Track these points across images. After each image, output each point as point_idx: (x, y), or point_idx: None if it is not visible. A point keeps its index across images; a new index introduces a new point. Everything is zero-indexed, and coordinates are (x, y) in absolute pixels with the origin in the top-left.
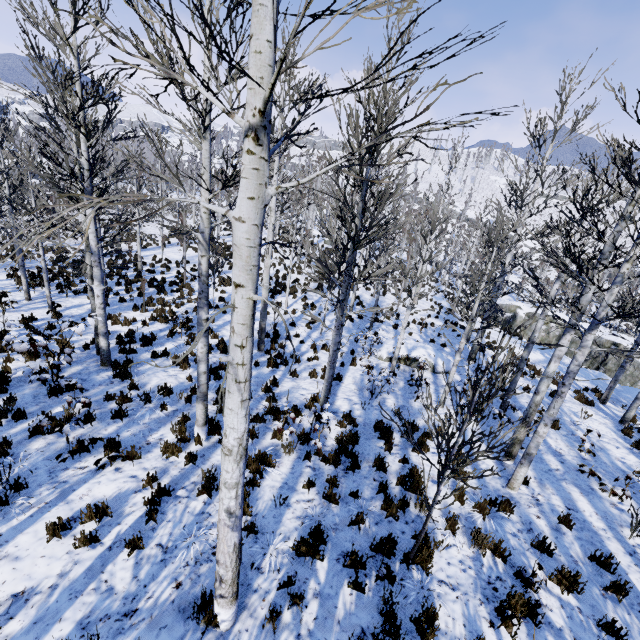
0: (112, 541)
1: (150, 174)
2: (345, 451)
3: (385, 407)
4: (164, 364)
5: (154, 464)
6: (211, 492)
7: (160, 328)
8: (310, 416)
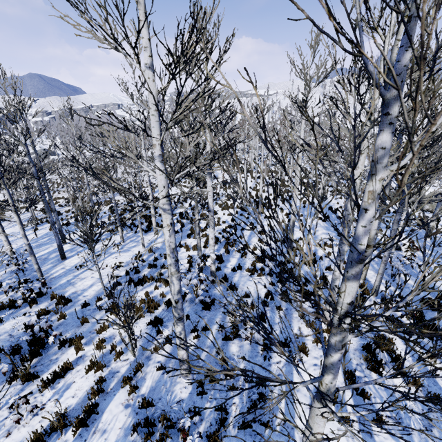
0: (356, 417)
1: (323, 159)
2: (425, 325)
3: (408, 285)
4: (244, 275)
5: (317, 353)
6: (381, 371)
7: (215, 248)
8: (370, 300)
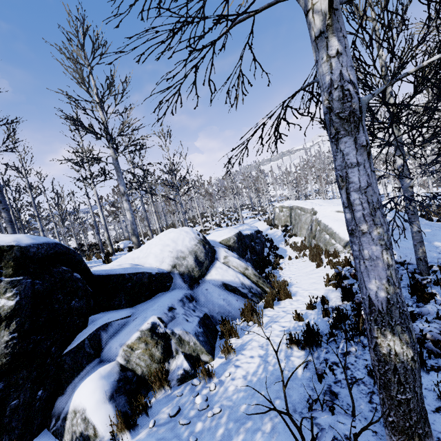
0: None
1: None
2: None
3: None
4: None
5: None
6: None
7: None
8: None
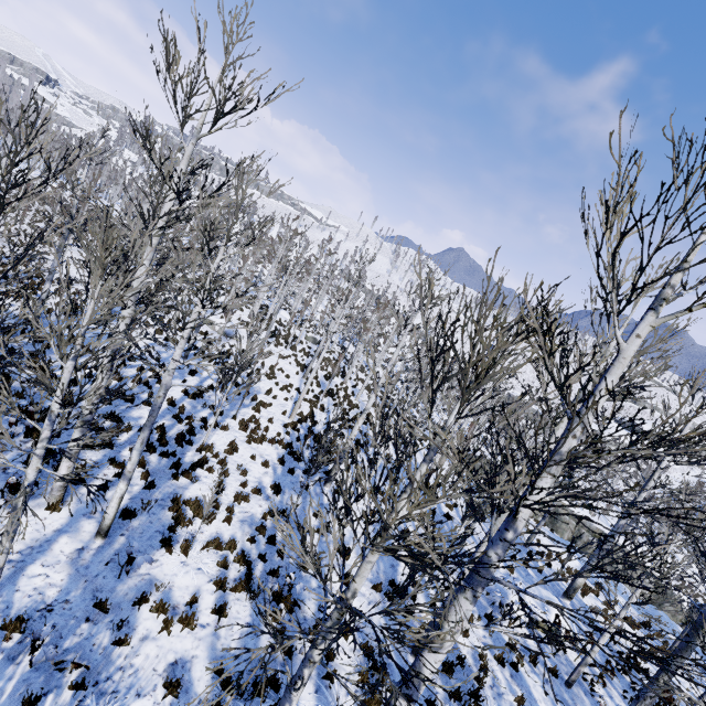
0: None
1: None
2: None
3: None
4: None
5: None
6: None
7: (247, 618)
8: None
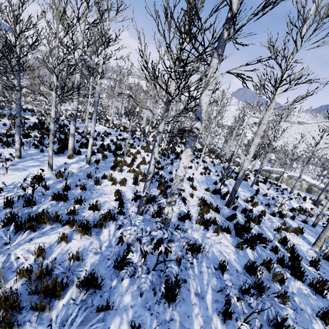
0: None
1: None
2: None
3: None
4: (195, 228)
5: None
6: None
7: None
8: None
